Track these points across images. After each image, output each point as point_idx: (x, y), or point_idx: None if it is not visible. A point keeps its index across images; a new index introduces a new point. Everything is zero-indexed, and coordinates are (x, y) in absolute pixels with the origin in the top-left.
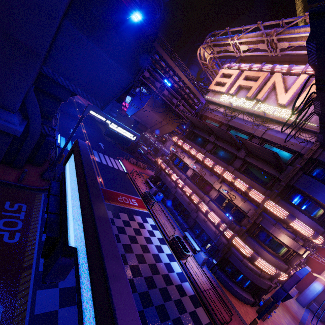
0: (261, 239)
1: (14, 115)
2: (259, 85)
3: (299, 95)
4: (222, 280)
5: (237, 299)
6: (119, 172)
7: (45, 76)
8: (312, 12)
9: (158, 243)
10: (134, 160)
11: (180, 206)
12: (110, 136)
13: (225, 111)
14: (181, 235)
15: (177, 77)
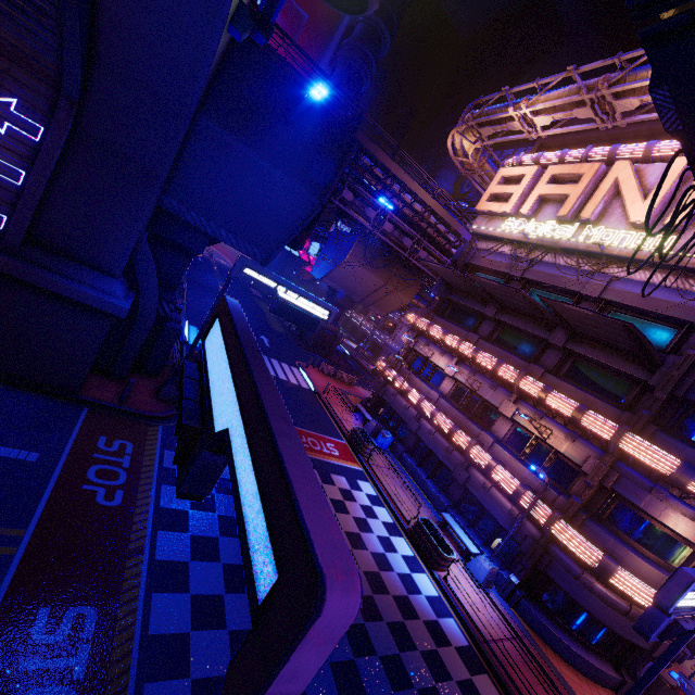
0: (621, 527)
1: (117, 282)
2: (584, 189)
3: (657, 195)
4: (534, 622)
5: (577, 671)
6: (299, 391)
7: (167, 213)
8: (646, 36)
9: (383, 532)
10: (330, 368)
11: (430, 458)
12: (280, 314)
13: (514, 252)
14: (434, 520)
15: (410, 195)
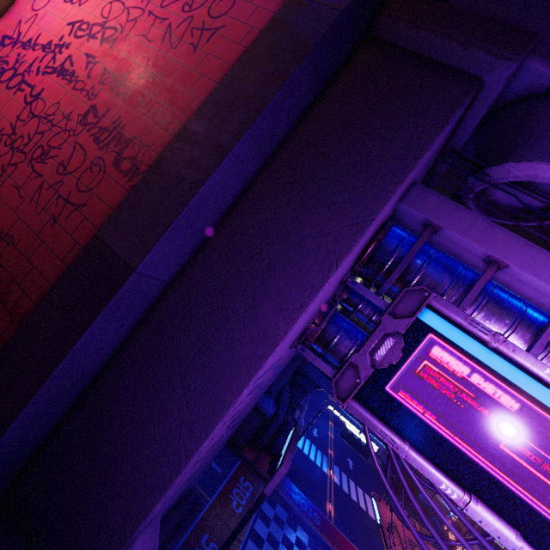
0: None
1: (272, 400)
2: None
3: None
4: None
5: None
6: (364, 516)
7: (301, 371)
8: None
9: None
10: None
11: None
12: (345, 438)
13: None
14: None
15: None
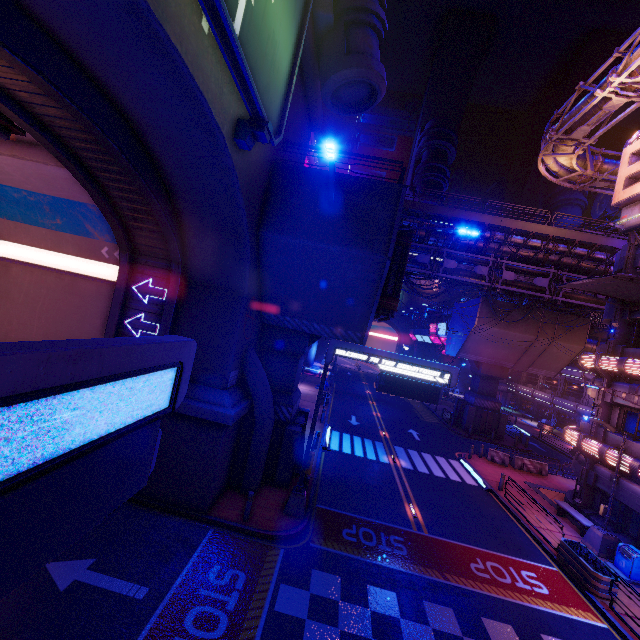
0: None
1: (225, 392)
2: None
3: None
4: None
5: None
6: (464, 490)
7: (270, 326)
8: None
9: None
10: (501, 454)
11: None
12: (388, 390)
13: None
14: None
15: (520, 235)
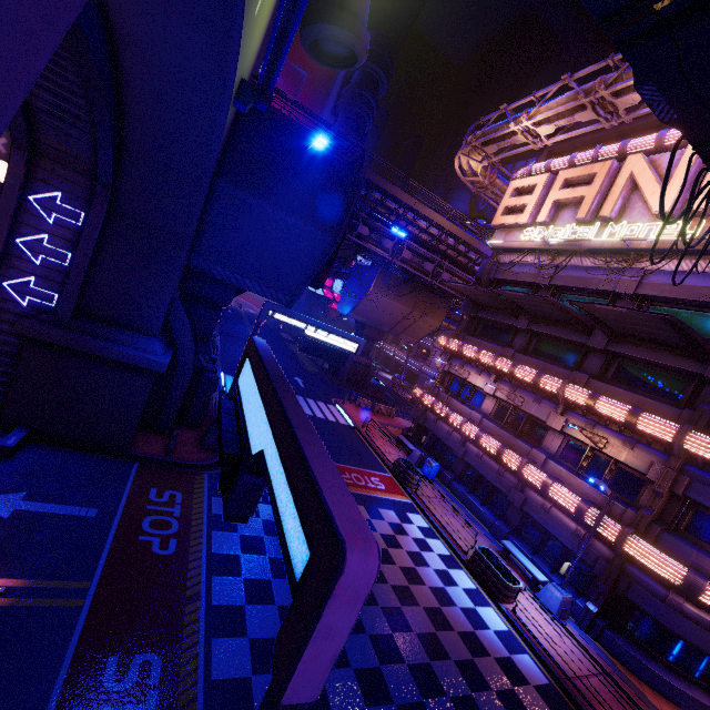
0: (703, 537)
1: (155, 340)
2: (599, 189)
3: (666, 183)
4: (623, 655)
5: (682, 709)
6: (338, 428)
7: (195, 271)
8: (619, 41)
9: (440, 565)
10: (366, 401)
11: (482, 484)
12: (309, 352)
13: (537, 261)
14: (494, 549)
15: (425, 220)
